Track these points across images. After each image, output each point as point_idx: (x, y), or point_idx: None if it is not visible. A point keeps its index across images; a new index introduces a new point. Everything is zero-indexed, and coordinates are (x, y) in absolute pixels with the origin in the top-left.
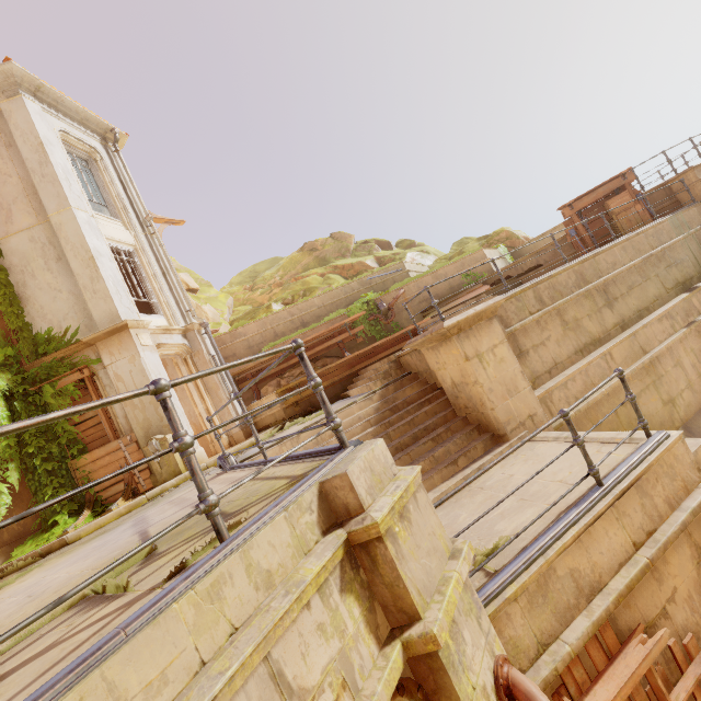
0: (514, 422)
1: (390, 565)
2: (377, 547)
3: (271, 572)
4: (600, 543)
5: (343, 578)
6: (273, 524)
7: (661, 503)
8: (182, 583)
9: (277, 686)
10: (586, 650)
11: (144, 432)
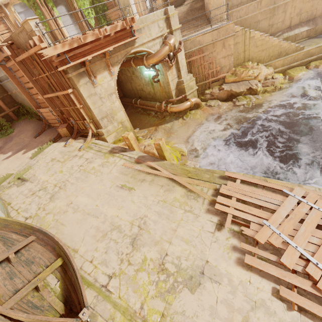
0: (215, 18)
1: (170, 21)
2: (169, 18)
3: (158, 16)
4: (206, 38)
5: (165, 21)
6: (159, 11)
7: (221, 35)
8: (152, 13)
9: (158, 25)
10: (196, 52)
11: (123, 5)
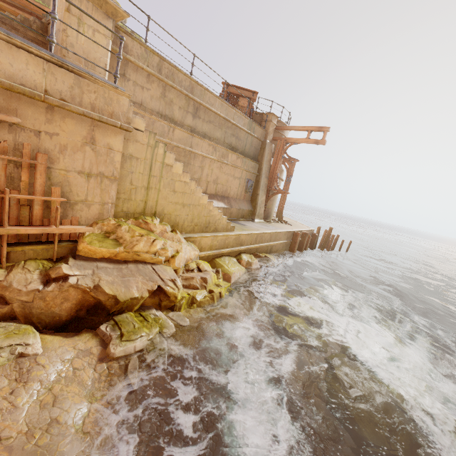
0: None
1: None
2: None
3: None
4: (16, 61)
5: None
6: None
7: (87, 101)
8: None
9: None
10: None
11: None
